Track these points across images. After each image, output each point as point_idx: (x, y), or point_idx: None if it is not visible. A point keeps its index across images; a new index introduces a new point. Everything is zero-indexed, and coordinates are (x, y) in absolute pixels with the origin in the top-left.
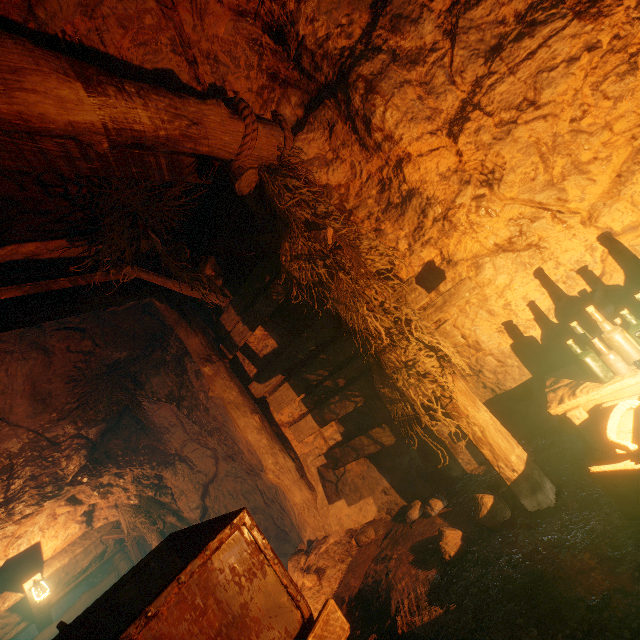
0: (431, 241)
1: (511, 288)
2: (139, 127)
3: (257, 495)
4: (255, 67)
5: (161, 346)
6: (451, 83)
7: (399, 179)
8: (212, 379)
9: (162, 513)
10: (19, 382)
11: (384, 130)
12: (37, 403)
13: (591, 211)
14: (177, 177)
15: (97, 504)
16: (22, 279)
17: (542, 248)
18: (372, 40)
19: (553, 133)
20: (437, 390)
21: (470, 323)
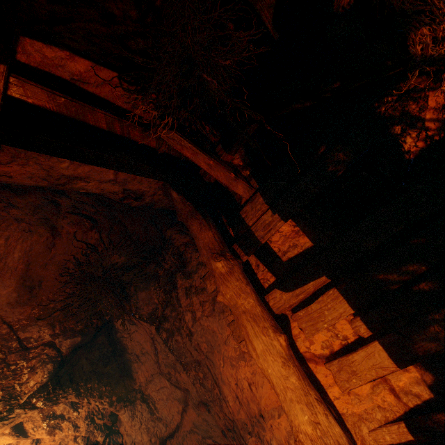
0: None
1: None
2: None
3: None
4: None
5: (156, 260)
6: None
7: None
8: (224, 278)
9: None
10: (14, 257)
11: None
12: (24, 290)
13: None
14: (257, 1)
15: (41, 440)
16: (59, 89)
17: None
18: None
19: None
20: None
21: None
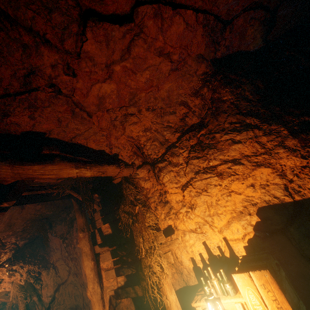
0: (172, 218)
1: (194, 246)
2: (86, 176)
3: (81, 299)
4: (130, 150)
5: (67, 212)
6: (185, 175)
7: (165, 195)
8: (81, 239)
9: (32, 293)
10: (6, 217)
11: (162, 181)
12: (7, 227)
13: (221, 229)
14: None
15: (4, 279)
16: (30, 189)
17: (206, 234)
18: (164, 157)
19: (211, 201)
20: (157, 280)
21: (180, 253)
